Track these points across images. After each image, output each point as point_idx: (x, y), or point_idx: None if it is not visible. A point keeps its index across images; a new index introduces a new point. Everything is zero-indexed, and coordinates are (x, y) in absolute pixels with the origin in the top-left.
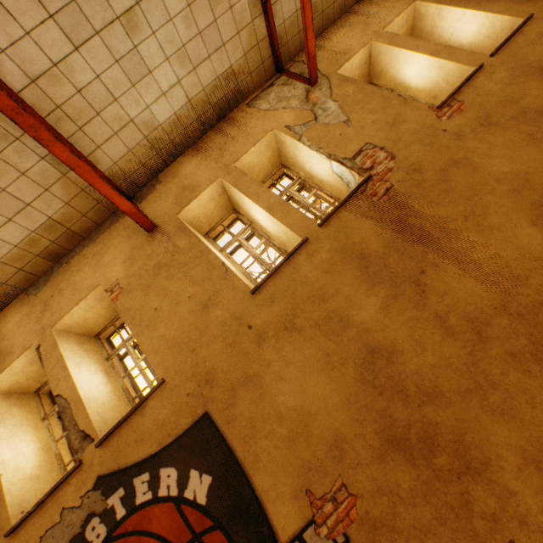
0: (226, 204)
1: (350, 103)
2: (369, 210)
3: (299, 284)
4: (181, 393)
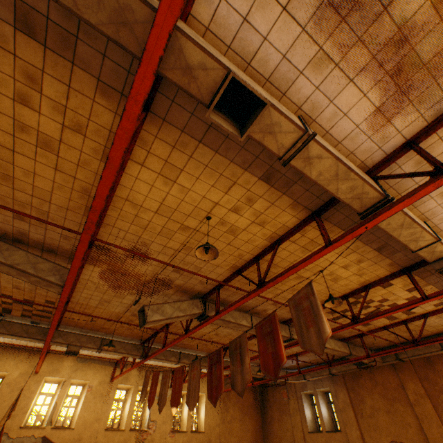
0: (129, 387)
1: (167, 404)
2: (138, 438)
3: (113, 439)
4: (74, 435)
